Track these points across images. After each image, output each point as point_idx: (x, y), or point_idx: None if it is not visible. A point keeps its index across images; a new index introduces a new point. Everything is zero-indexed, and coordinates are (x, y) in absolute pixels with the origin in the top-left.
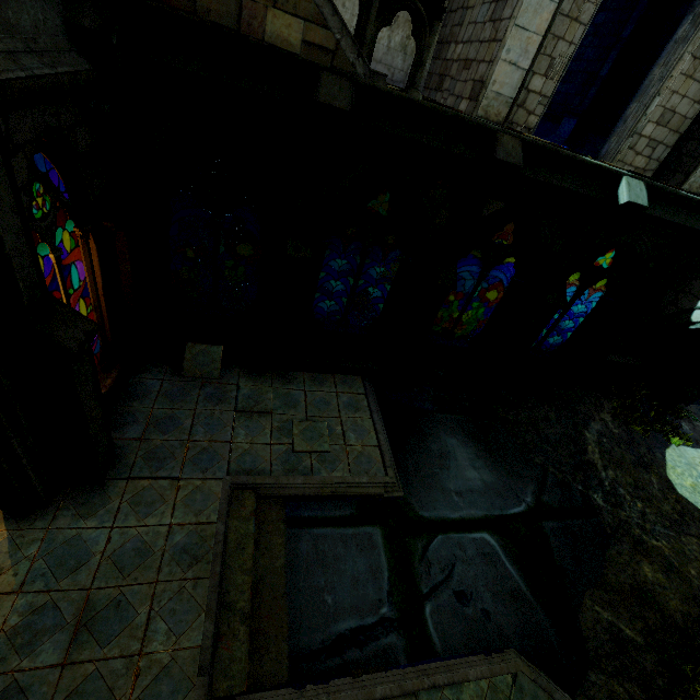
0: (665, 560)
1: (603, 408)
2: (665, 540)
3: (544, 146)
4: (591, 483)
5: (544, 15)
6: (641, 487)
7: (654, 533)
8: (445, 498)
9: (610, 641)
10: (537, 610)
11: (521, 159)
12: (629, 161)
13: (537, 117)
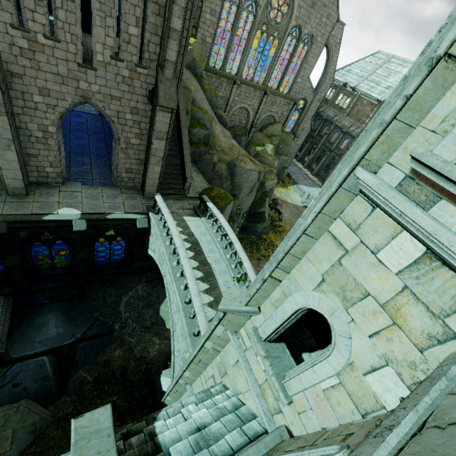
0: (129, 346)
1: (140, 283)
2: (137, 337)
3: (21, 220)
4: (117, 320)
5: (15, 165)
6: (140, 316)
7: (134, 335)
8: (31, 346)
9: (79, 383)
10: (52, 381)
11: (6, 230)
12: (125, 185)
13: (61, 179)
